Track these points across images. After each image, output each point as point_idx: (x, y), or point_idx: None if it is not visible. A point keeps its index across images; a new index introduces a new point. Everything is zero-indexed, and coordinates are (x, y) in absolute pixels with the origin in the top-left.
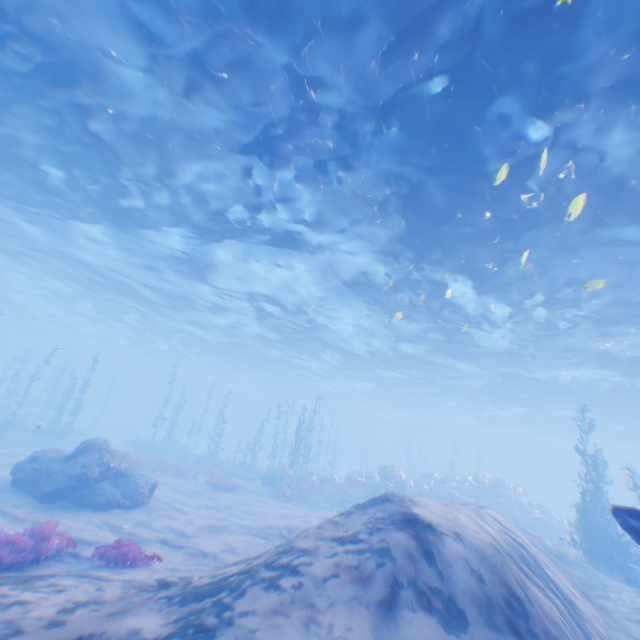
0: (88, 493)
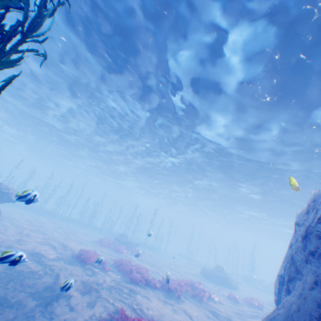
0: (228, 283)
